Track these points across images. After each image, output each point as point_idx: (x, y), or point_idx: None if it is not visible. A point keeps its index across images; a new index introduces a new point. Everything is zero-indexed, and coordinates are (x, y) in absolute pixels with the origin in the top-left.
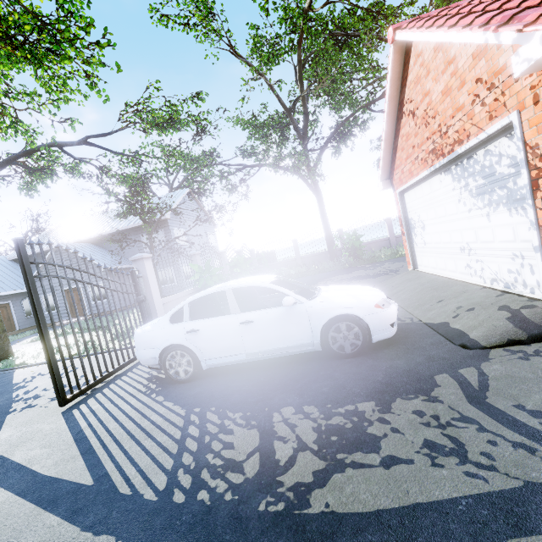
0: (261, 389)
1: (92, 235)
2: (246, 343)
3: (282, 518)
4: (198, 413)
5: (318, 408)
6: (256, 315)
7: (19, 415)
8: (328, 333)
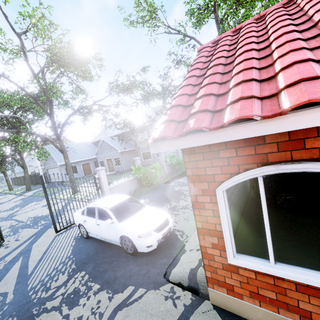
0: (92, 256)
1: (117, 133)
2: (99, 232)
3: (31, 316)
4: (70, 258)
5: (88, 278)
6: (101, 222)
7: (50, 230)
8: (121, 240)
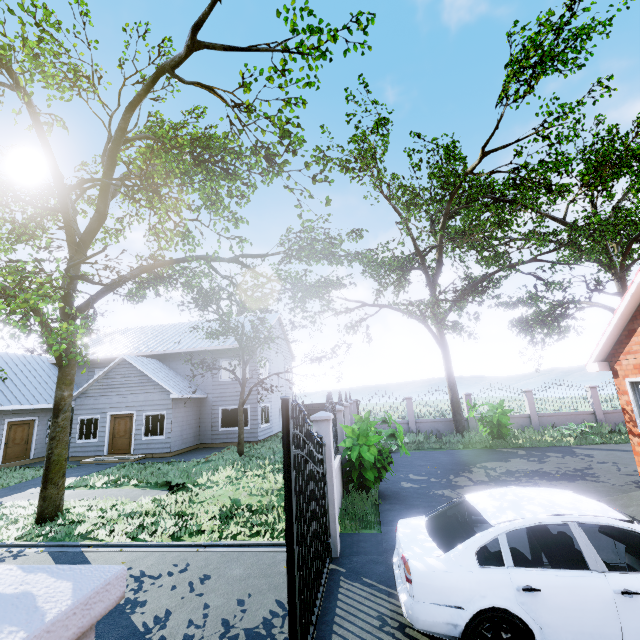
0: None
1: (163, 350)
2: (627, 631)
3: None
4: None
5: None
6: None
7: None
8: None
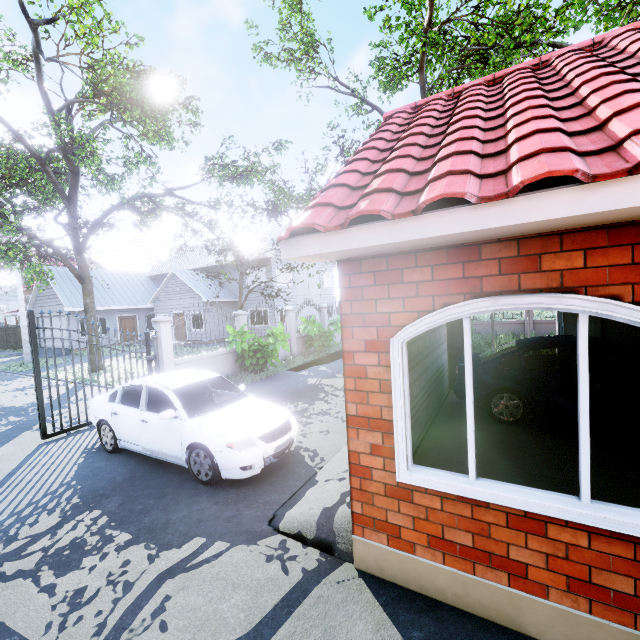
0: (121, 484)
1: (206, 264)
2: (143, 438)
3: None
4: (69, 486)
5: (106, 522)
6: (150, 417)
7: (27, 434)
8: (190, 454)
